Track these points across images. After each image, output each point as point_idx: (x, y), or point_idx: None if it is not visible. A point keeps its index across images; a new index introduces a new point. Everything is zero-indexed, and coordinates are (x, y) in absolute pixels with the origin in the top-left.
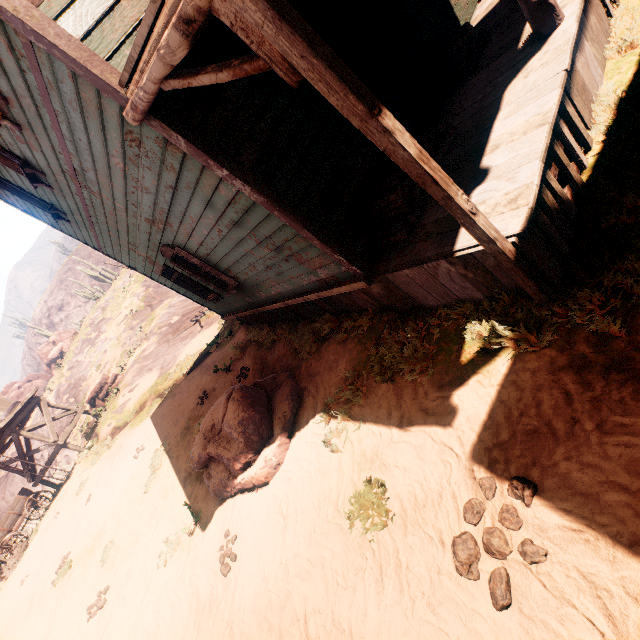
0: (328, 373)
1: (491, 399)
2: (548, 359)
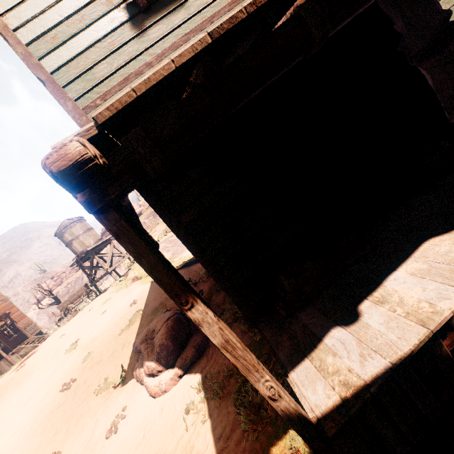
0: None
1: None
2: None
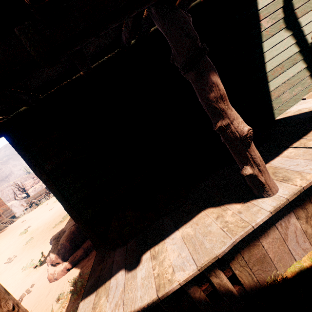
0: None
1: None
2: None
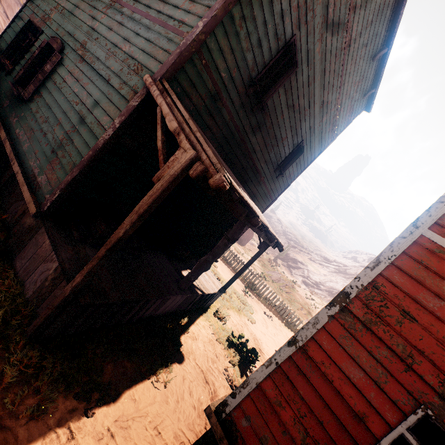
0: None
1: None
2: None
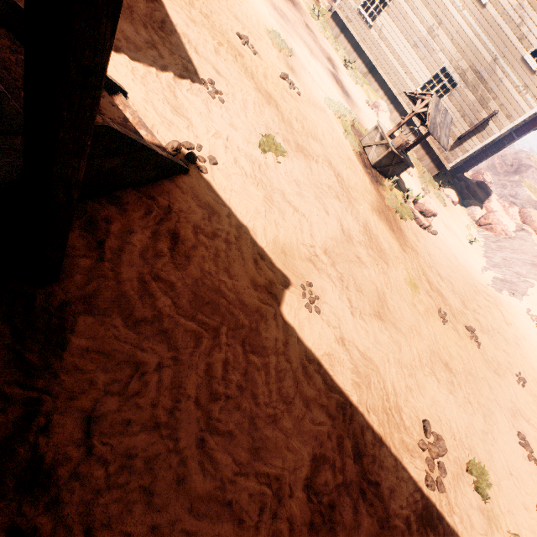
0: None
1: None
2: None
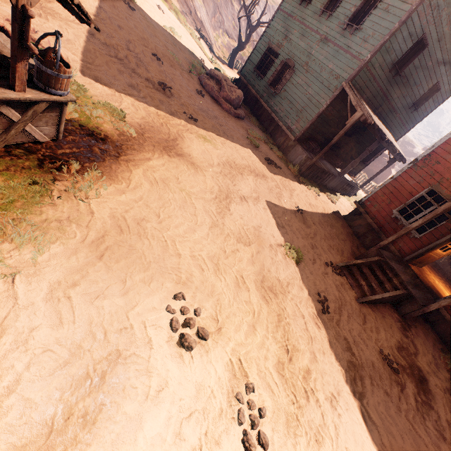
0: (256, 130)
1: (283, 166)
2: (293, 174)
